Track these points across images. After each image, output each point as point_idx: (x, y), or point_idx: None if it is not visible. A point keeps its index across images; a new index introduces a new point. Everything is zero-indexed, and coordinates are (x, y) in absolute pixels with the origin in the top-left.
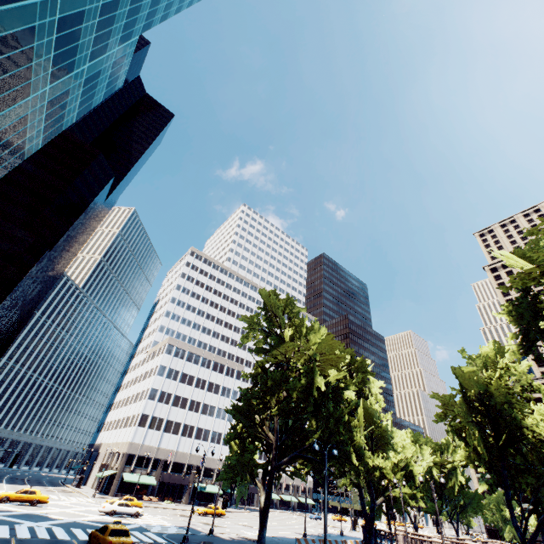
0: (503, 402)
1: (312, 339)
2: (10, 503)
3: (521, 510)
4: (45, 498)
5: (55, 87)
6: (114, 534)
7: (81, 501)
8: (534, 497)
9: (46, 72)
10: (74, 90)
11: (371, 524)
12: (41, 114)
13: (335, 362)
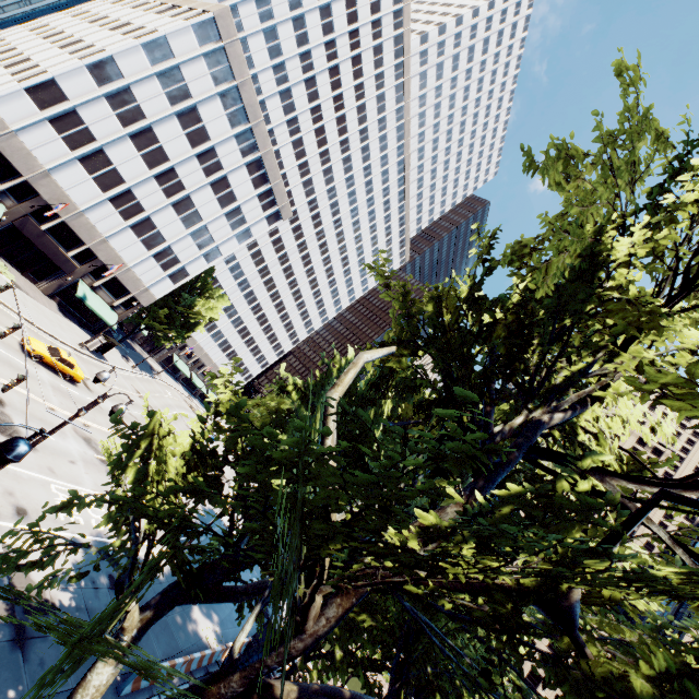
0: None
1: None
2: None
3: None
4: None
5: None
6: None
7: None
8: None
9: None
10: None
11: None
12: None
13: None
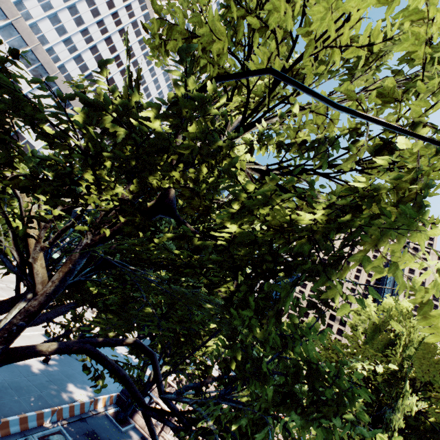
0: None
1: None
2: None
3: None
4: None
5: None
6: None
7: None
8: None
9: None
10: None
11: None
12: None
13: None
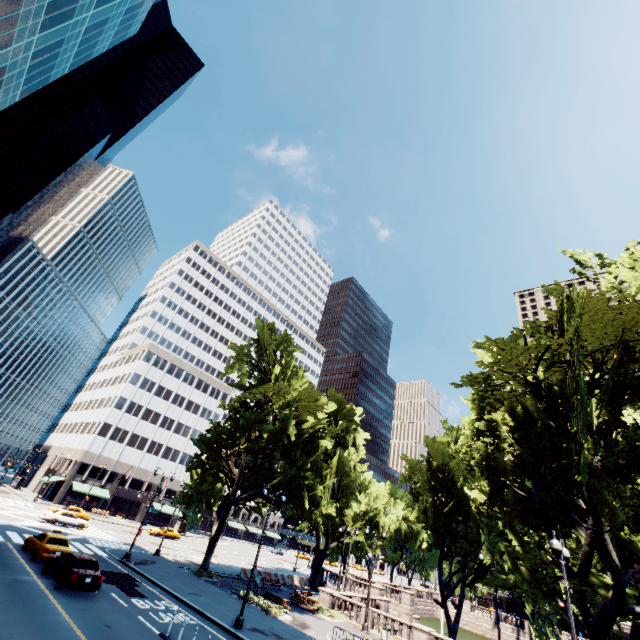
0: (460, 475)
1: (294, 386)
2: None
3: (450, 568)
4: None
5: (46, 36)
6: (52, 542)
7: (19, 504)
8: (463, 559)
9: (36, 20)
10: (70, 39)
11: (319, 565)
12: (23, 65)
13: (314, 411)
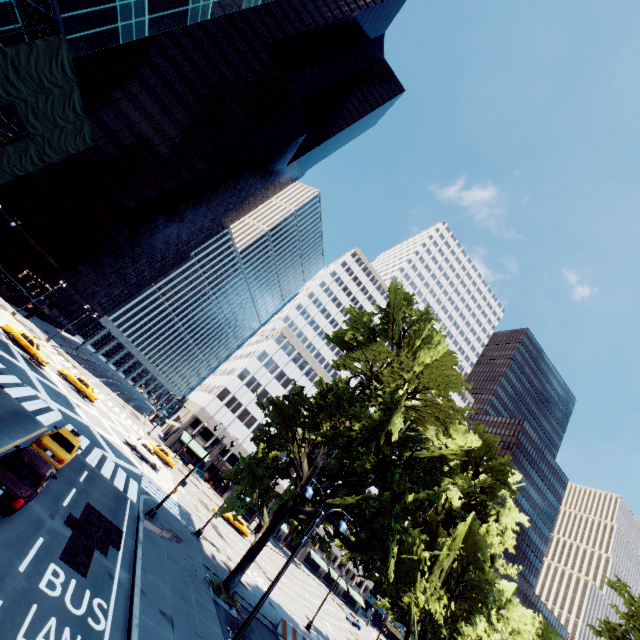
0: None
1: (420, 360)
2: (68, 383)
3: None
4: (93, 397)
5: None
6: (56, 438)
7: (132, 427)
8: None
9: None
10: None
11: None
12: None
13: (444, 418)
